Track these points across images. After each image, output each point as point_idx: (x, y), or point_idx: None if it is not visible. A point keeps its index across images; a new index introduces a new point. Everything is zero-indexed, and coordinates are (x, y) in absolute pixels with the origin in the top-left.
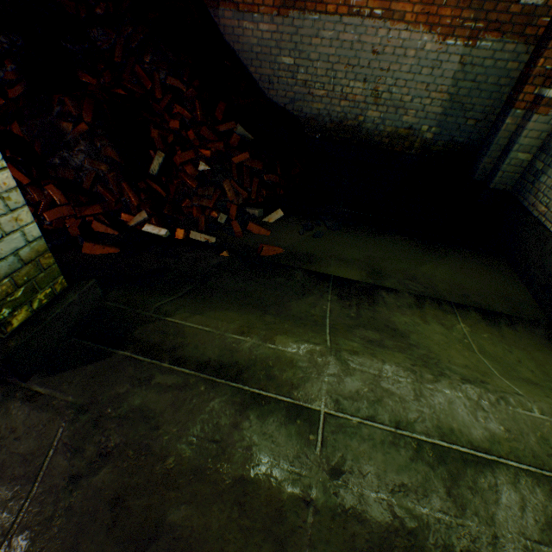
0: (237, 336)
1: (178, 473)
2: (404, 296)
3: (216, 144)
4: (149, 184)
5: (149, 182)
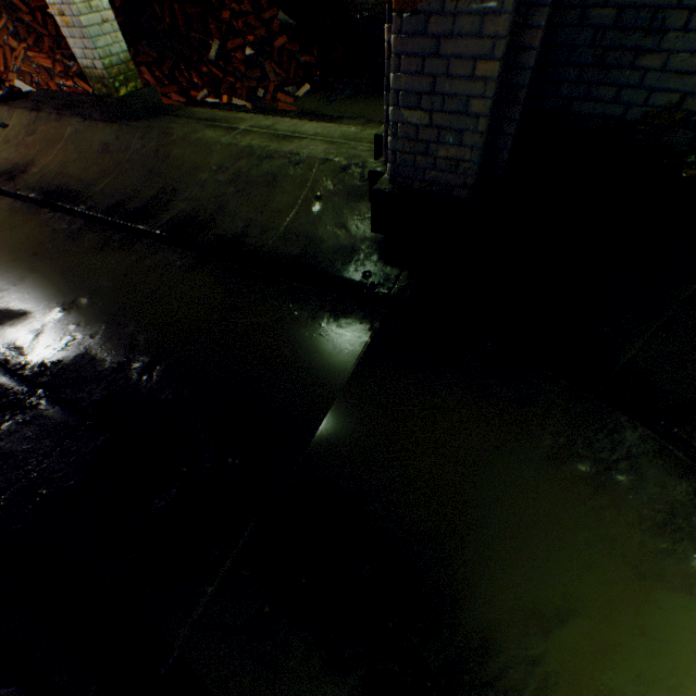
0: (220, 114)
1: (177, 141)
2: (360, 121)
3: (260, 31)
4: (210, 69)
5: (210, 68)
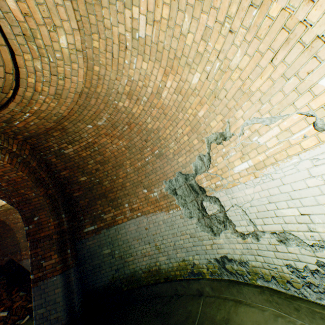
0: None
1: None
2: None
3: (9, 303)
4: None
5: None
